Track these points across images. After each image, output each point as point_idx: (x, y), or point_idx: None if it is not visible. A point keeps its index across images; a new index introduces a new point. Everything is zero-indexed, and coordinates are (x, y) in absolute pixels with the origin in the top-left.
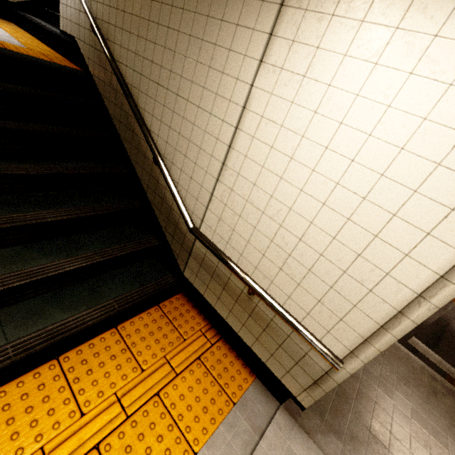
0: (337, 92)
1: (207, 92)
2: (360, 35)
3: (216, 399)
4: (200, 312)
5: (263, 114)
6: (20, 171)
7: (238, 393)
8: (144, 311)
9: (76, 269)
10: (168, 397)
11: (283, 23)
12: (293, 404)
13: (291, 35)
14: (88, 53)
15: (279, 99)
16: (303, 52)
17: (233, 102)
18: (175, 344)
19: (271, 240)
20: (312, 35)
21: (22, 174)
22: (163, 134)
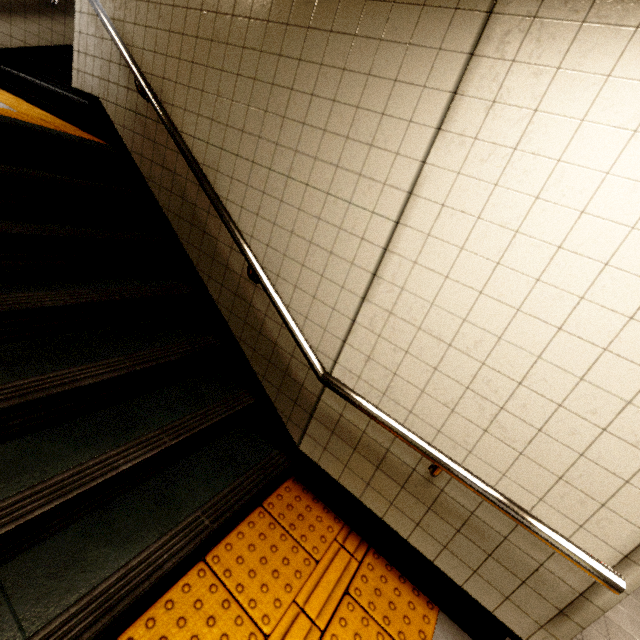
0: (572, 169)
1: (343, 173)
2: (605, 94)
3: None
4: (326, 507)
5: (445, 201)
6: (31, 303)
7: None
8: (243, 520)
9: (137, 466)
10: None
11: (475, 79)
12: None
13: (490, 95)
14: (123, 120)
15: (472, 181)
16: (512, 117)
17: (391, 186)
18: (305, 573)
19: (467, 387)
20: (525, 94)
21: (34, 308)
22: (261, 234)
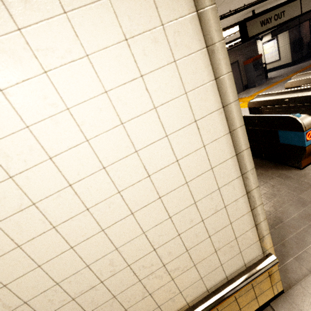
0: (2, 143)
1: None
2: None
3: None
4: None
5: None
6: None
7: None
8: None
9: None
10: None
11: None
12: None
13: None
14: None
15: None
16: None
17: None
18: None
19: (139, 280)
20: None
21: None
22: None
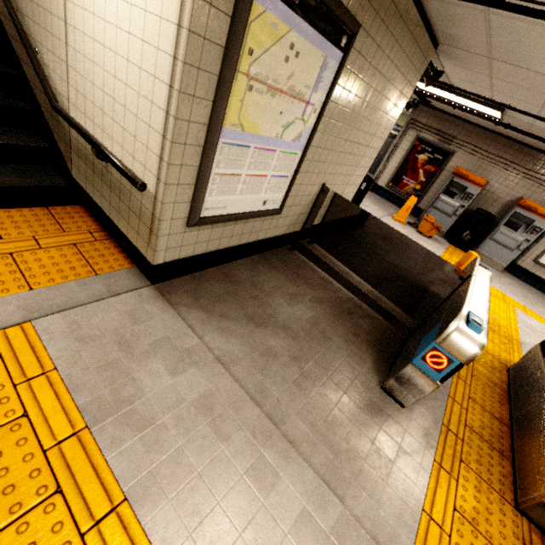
0: None
1: None
2: None
3: (78, 268)
4: (96, 220)
5: None
6: None
7: (106, 270)
8: (27, 208)
9: None
10: (22, 257)
11: None
12: (168, 288)
13: None
14: None
15: None
16: None
17: None
18: (52, 232)
19: (103, 91)
20: None
21: None
22: (30, 13)
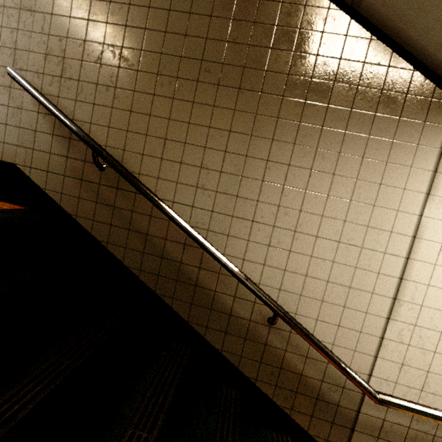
0: None
1: (351, 226)
2: None
3: None
4: None
5: None
6: None
7: None
8: None
9: None
10: None
11: None
12: None
13: None
14: (60, 186)
15: None
16: None
17: (397, 233)
18: None
19: None
20: None
21: None
22: (270, 280)
